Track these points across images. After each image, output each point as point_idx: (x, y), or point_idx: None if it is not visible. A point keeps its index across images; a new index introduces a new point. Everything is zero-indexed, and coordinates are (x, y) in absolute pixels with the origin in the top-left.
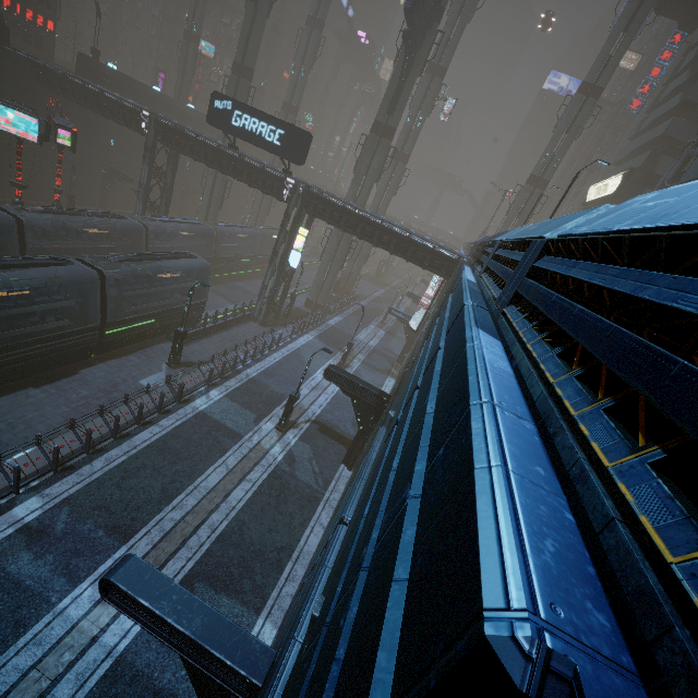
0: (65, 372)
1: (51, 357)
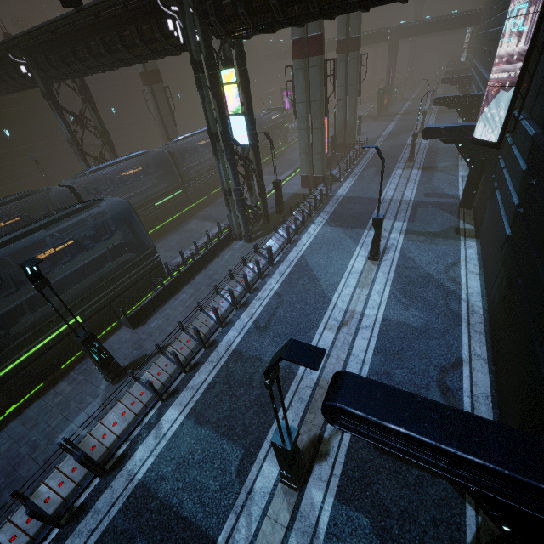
0: None
1: None
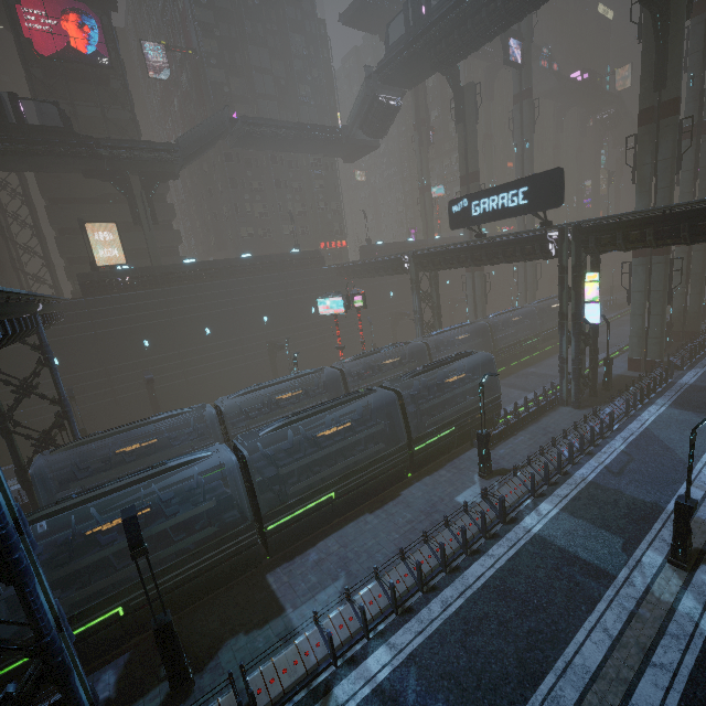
0: (390, 495)
1: (377, 481)
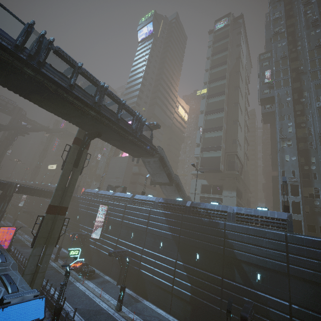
0: None
1: None
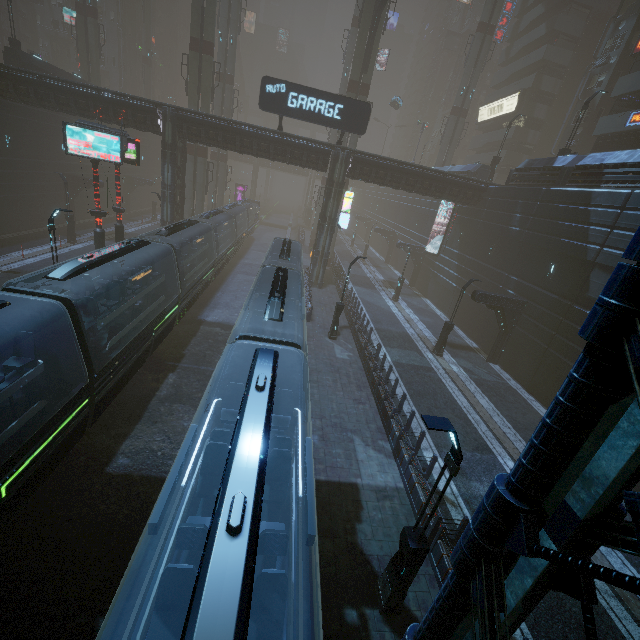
0: None
1: None
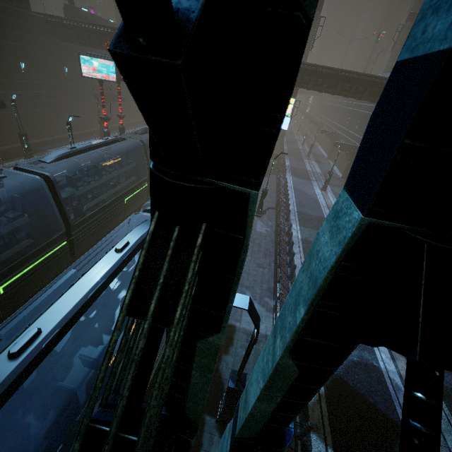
0: None
1: None
